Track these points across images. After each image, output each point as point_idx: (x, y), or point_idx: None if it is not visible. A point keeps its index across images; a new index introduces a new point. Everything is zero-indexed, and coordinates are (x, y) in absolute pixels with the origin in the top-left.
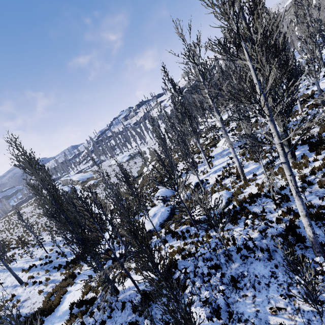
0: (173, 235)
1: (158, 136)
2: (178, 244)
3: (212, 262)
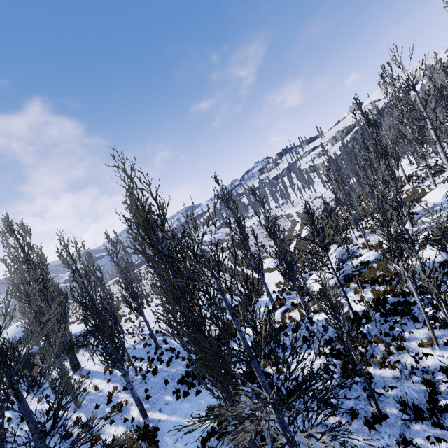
0: (372, 283)
1: (334, 184)
2: (381, 288)
3: (443, 287)
